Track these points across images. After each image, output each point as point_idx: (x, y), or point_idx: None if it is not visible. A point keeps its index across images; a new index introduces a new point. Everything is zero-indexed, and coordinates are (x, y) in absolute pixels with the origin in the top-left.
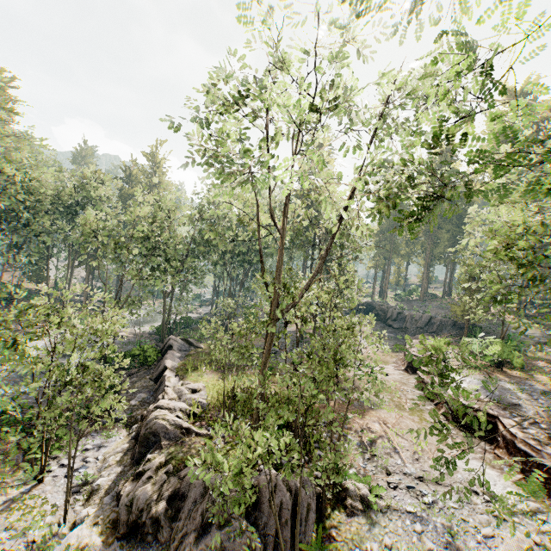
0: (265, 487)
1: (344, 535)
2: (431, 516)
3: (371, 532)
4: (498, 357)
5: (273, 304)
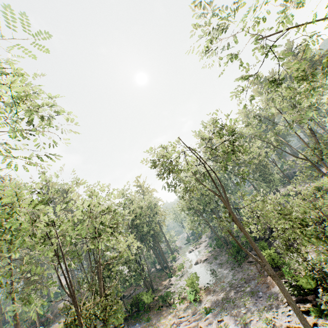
0: None
1: None
2: None
3: None
4: None
5: (316, 155)
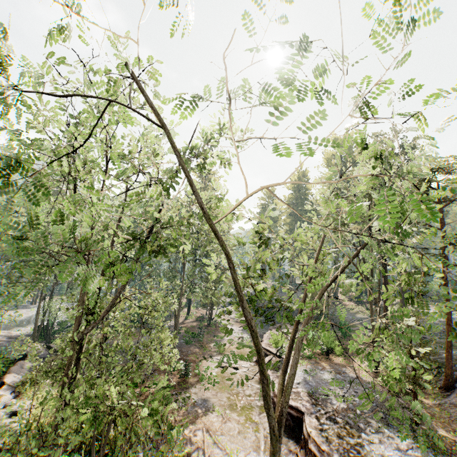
0: None
1: None
2: None
3: None
4: (326, 346)
5: (75, 325)
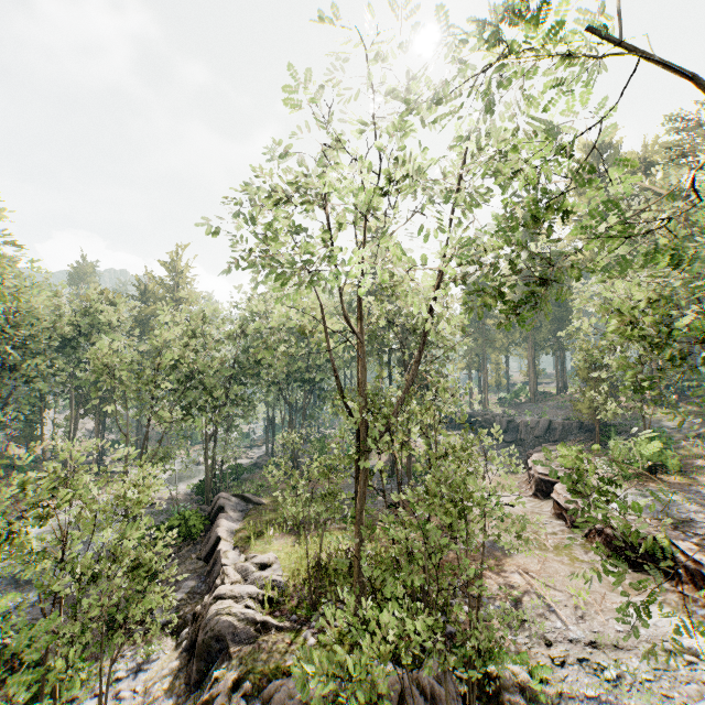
0: (389, 693)
1: None
2: (622, 698)
3: None
4: (648, 461)
5: (361, 430)
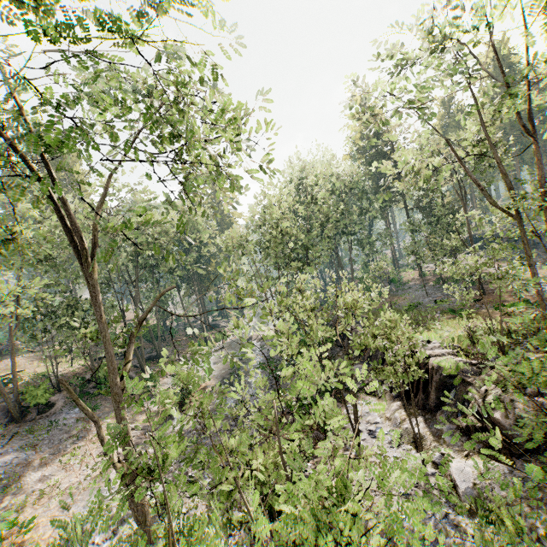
0: None
1: None
2: None
3: None
4: None
5: (546, 213)
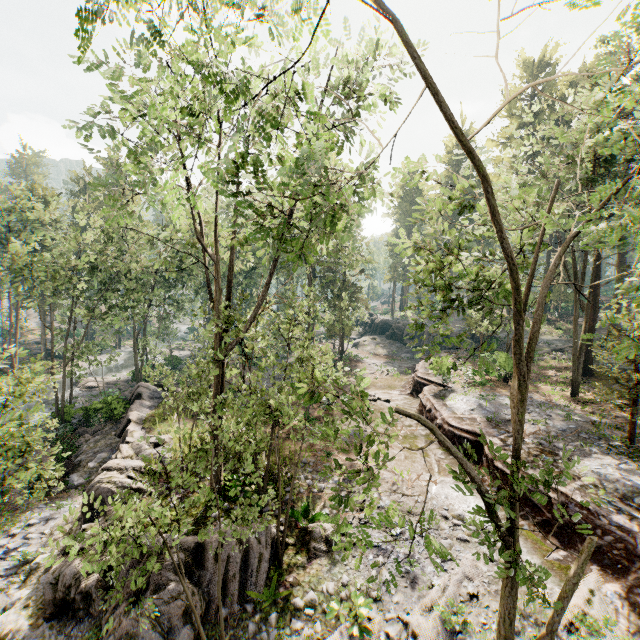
0: (211, 543)
1: (302, 579)
2: (396, 548)
3: (331, 573)
4: (505, 371)
5: (215, 342)
